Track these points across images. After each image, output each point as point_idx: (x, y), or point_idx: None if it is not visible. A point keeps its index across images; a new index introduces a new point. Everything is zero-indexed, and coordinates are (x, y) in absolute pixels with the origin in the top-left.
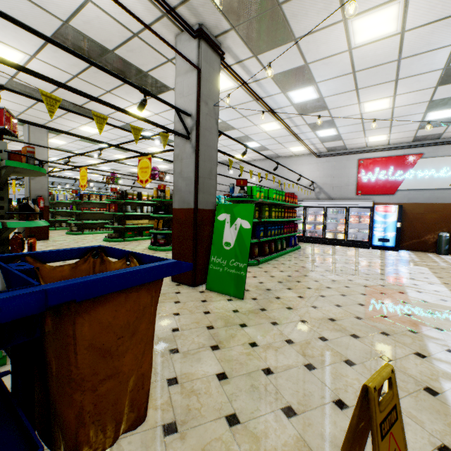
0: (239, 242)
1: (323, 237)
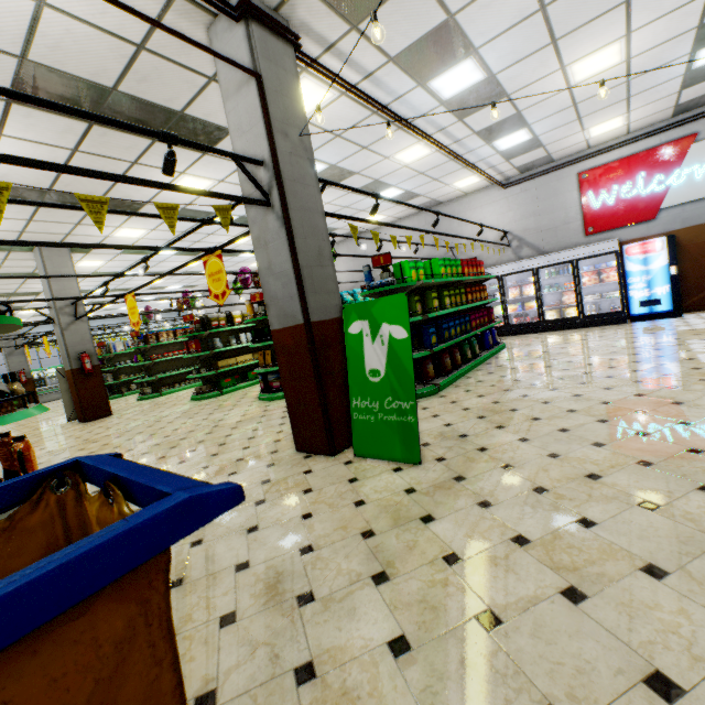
0: (394, 366)
1: (541, 321)
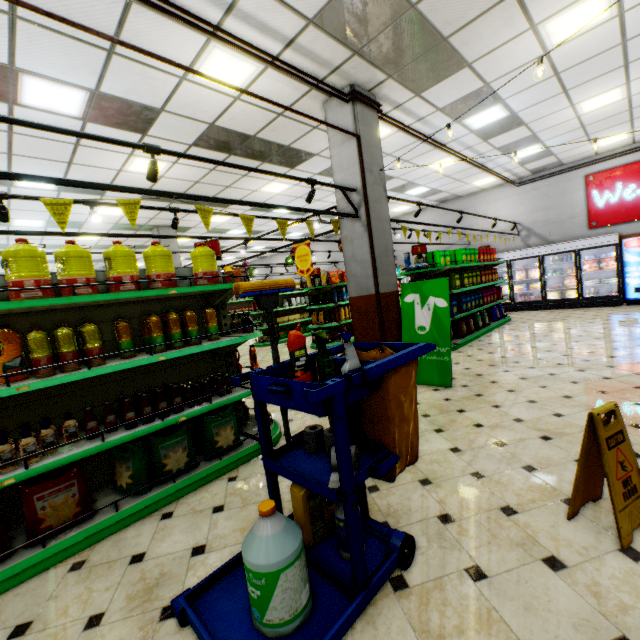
0: (436, 324)
1: (544, 300)
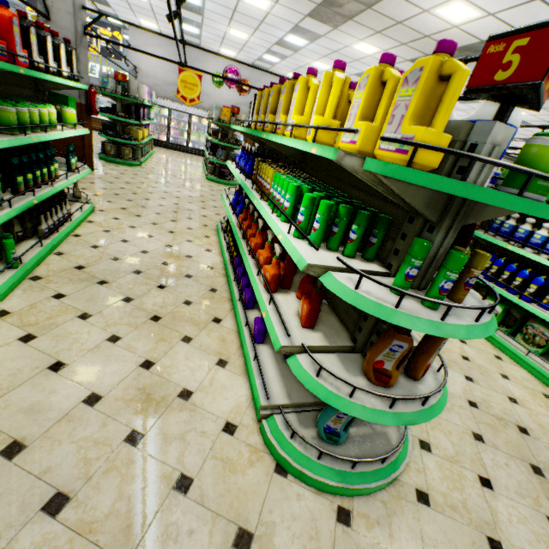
0: None
1: None
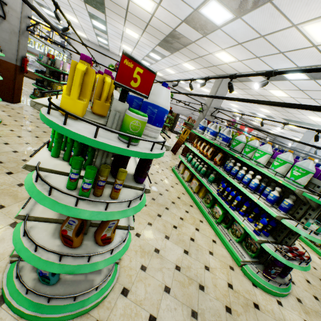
0: None
1: None
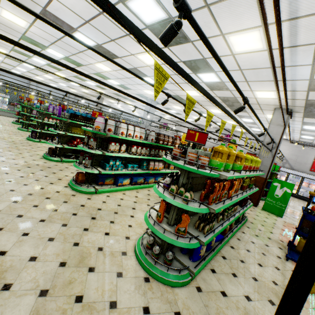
0: (283, 196)
1: None
